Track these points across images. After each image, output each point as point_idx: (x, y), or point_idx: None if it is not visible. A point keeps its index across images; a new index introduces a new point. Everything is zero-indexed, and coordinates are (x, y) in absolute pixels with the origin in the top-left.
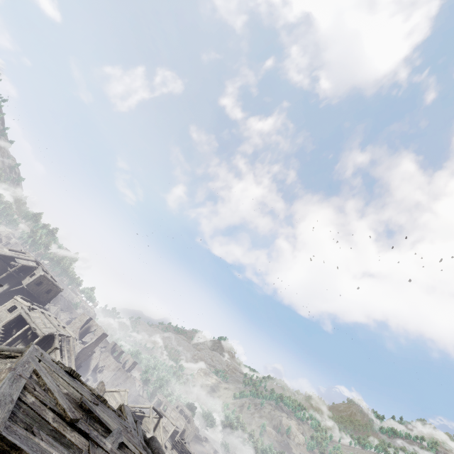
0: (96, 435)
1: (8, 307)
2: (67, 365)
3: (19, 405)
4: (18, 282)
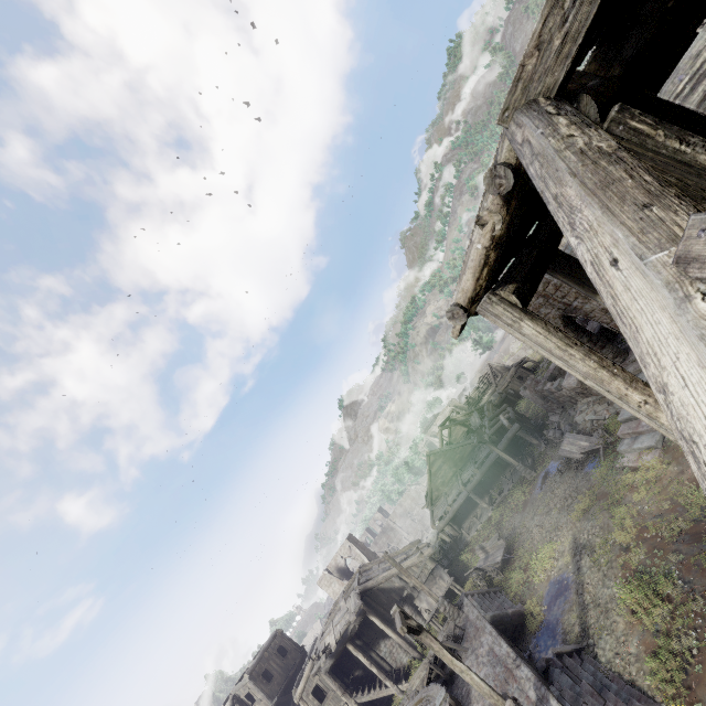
0: None
1: (316, 705)
2: (403, 557)
3: None
4: None
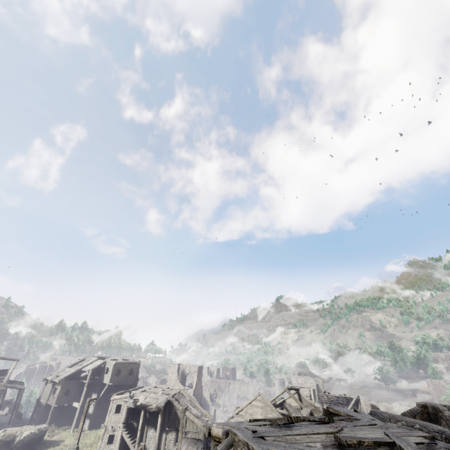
0: None
1: (113, 411)
2: (199, 414)
3: None
4: (100, 386)
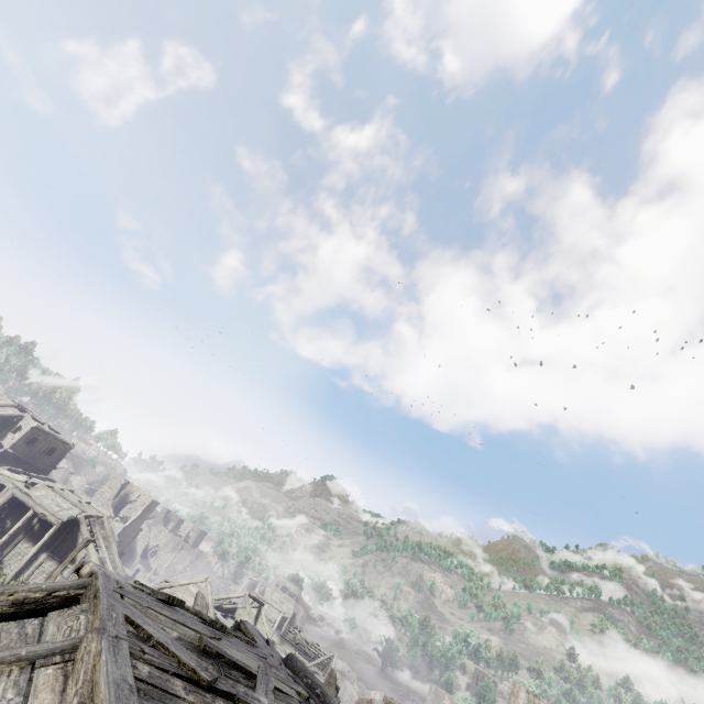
0: (244, 691)
1: None
2: (108, 559)
3: (135, 687)
4: None
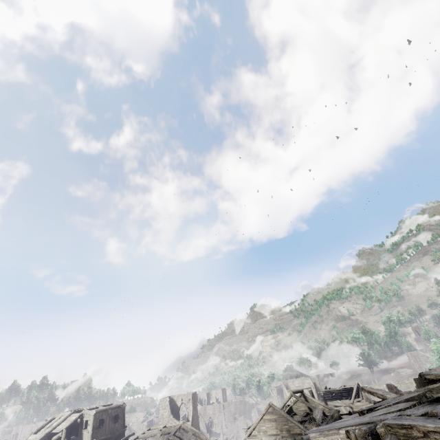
0: None
1: None
2: None
3: None
4: None
